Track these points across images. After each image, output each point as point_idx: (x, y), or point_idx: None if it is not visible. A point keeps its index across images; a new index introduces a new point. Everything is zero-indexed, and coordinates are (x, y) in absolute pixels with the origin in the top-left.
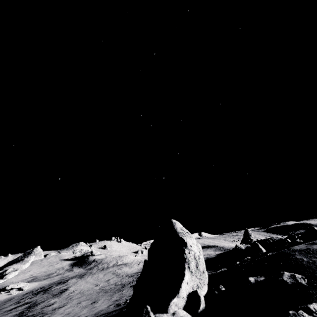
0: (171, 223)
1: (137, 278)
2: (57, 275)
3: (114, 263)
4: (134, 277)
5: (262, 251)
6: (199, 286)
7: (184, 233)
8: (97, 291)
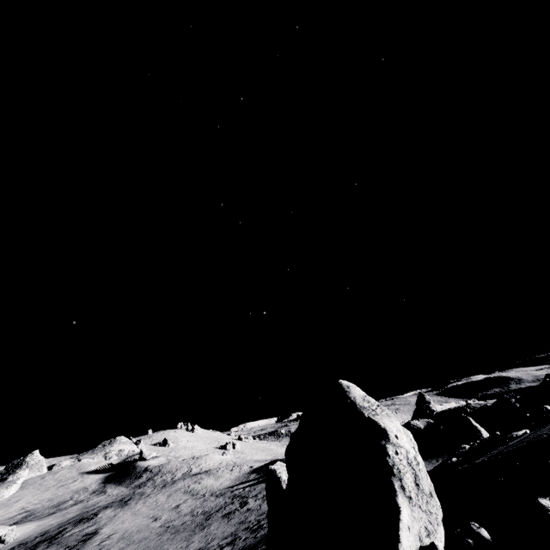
0: (340, 388)
1: (234, 498)
2: (74, 503)
3: (184, 471)
4: (226, 495)
5: (480, 431)
6: (430, 529)
7: (372, 408)
8: (157, 531)
